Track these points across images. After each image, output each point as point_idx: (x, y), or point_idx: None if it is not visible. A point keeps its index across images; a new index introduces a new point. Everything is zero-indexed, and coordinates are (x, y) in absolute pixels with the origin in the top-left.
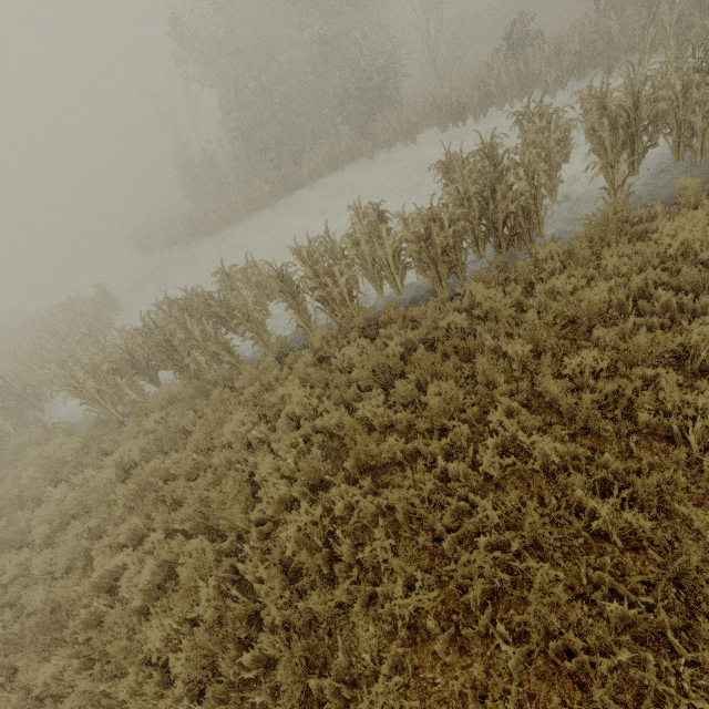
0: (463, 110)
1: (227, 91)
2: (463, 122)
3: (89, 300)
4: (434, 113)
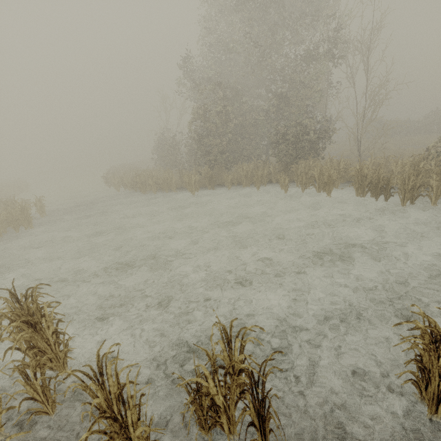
0: (390, 188)
1: (197, 105)
2: (386, 197)
3: (6, 210)
4: (357, 179)
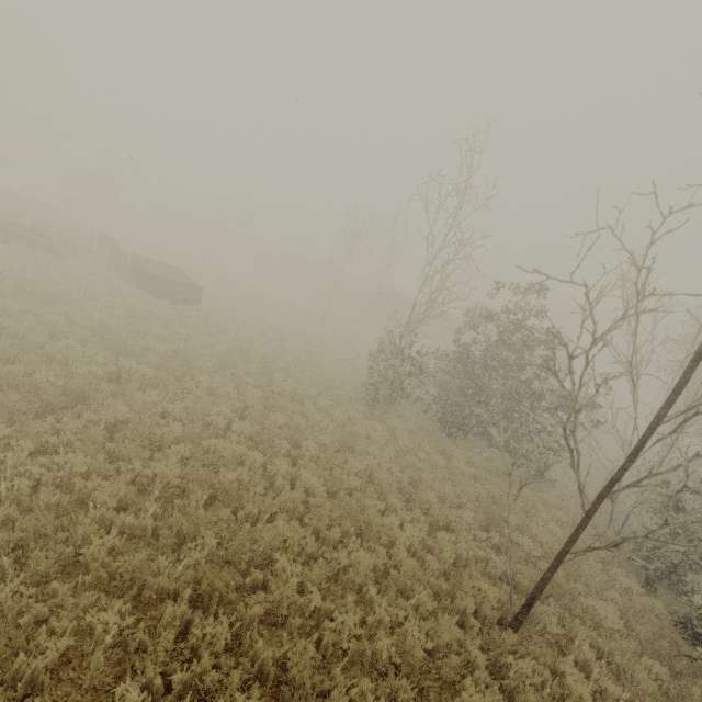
0: None
1: None
2: None
3: None
4: None
